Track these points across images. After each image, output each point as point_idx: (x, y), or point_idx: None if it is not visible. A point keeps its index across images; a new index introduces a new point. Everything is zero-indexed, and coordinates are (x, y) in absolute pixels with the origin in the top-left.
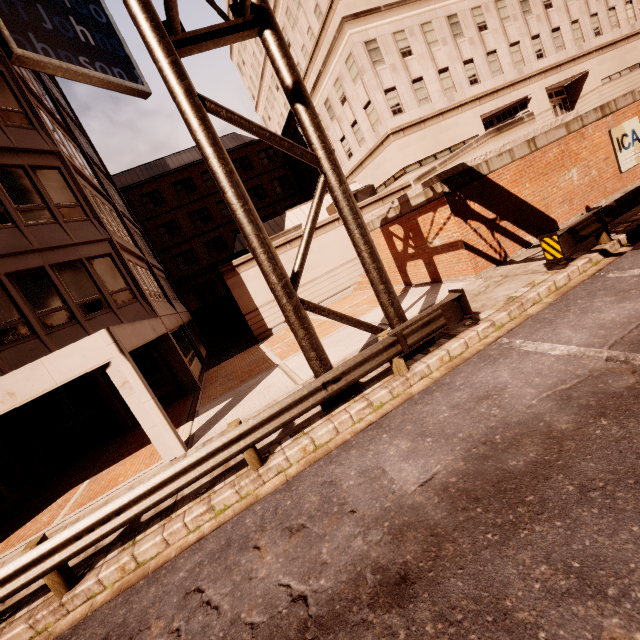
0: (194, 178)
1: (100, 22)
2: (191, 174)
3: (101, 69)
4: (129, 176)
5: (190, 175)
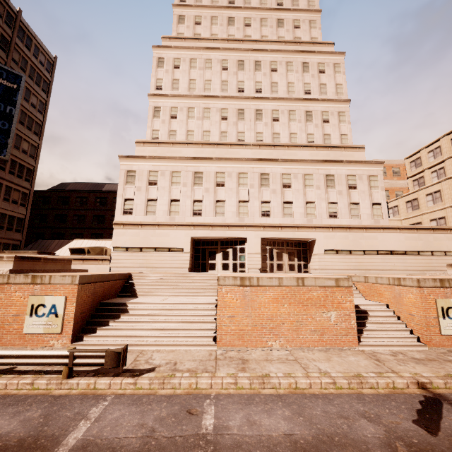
0: (109, 198)
1: (1, 128)
2: (108, 196)
3: None
4: (83, 185)
5: (108, 196)
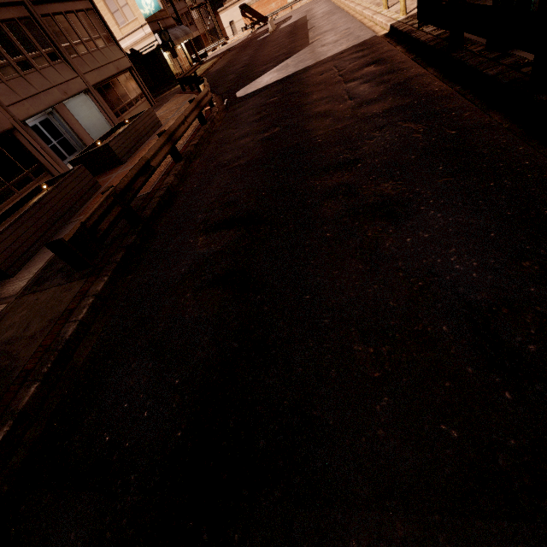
0: None
1: None
2: None
3: None
4: None
5: None
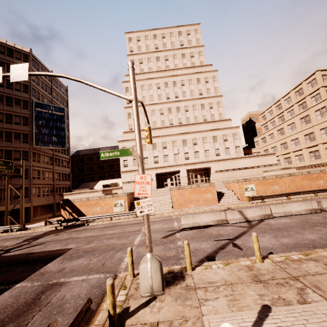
0: None
1: (62, 135)
2: None
3: (54, 146)
4: (88, 151)
5: None
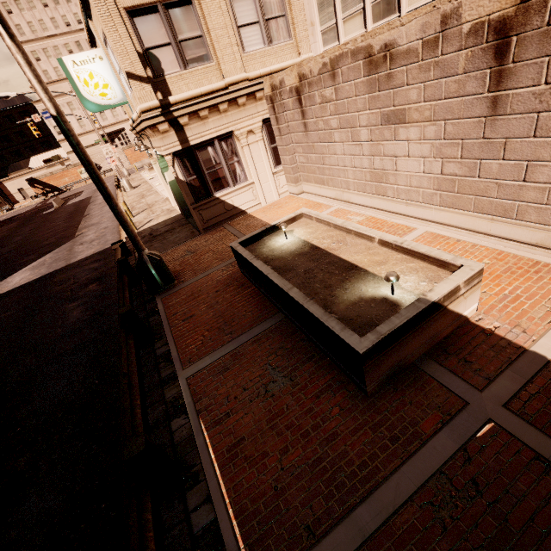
0: None
1: None
2: None
3: None
4: None
5: None
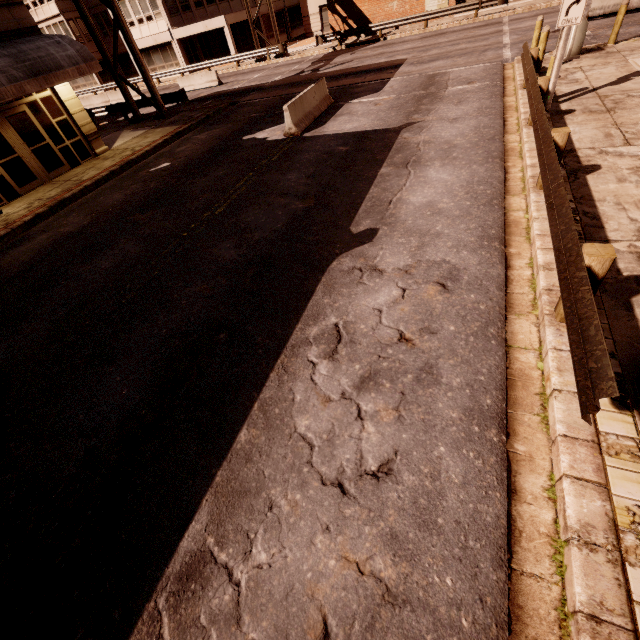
0: None
1: None
2: None
3: None
4: None
5: None
